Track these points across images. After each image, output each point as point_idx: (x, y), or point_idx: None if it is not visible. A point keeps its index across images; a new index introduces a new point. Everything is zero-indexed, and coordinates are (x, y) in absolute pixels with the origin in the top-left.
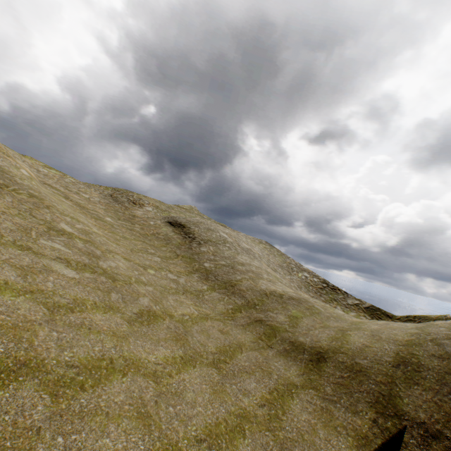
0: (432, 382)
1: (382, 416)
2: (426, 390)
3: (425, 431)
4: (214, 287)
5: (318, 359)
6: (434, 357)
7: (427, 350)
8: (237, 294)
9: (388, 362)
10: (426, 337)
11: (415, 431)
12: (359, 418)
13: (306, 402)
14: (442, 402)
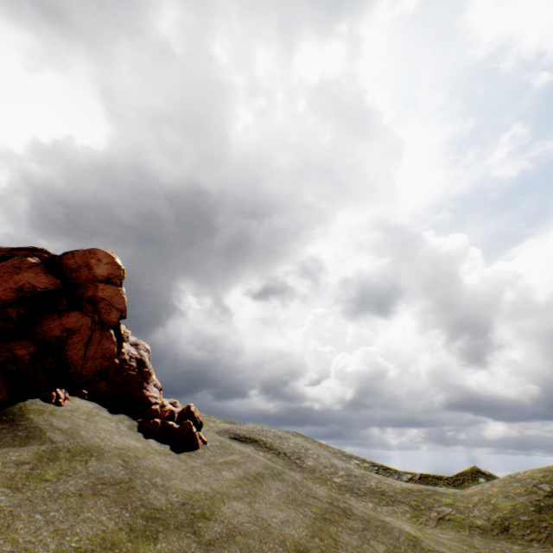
0: None
1: None
2: None
3: None
4: (375, 502)
5: (505, 528)
6: (546, 496)
7: (539, 493)
8: (395, 501)
9: (534, 510)
10: (529, 484)
11: None
12: None
13: None
14: None
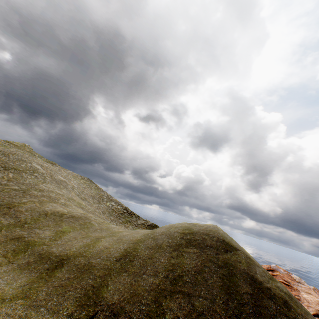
0: (136, 268)
1: (82, 308)
2: (130, 275)
3: (111, 311)
4: None
5: (57, 266)
6: (147, 249)
7: (146, 244)
8: (10, 214)
9: (115, 258)
10: (151, 235)
11: (103, 314)
12: (56, 316)
13: (4, 316)
14: (135, 282)
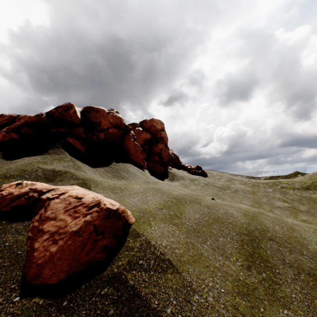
0: None
1: None
2: None
3: None
4: None
5: (307, 188)
6: None
7: None
8: None
9: None
10: None
11: None
12: None
13: None
14: None
